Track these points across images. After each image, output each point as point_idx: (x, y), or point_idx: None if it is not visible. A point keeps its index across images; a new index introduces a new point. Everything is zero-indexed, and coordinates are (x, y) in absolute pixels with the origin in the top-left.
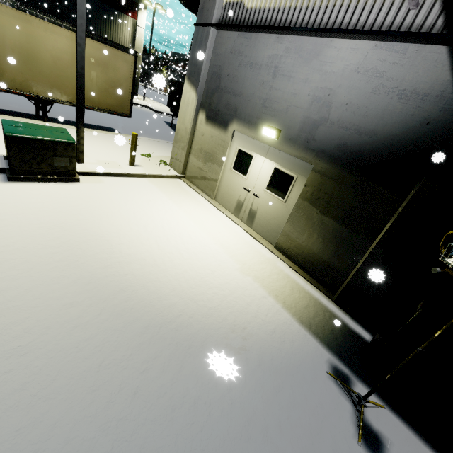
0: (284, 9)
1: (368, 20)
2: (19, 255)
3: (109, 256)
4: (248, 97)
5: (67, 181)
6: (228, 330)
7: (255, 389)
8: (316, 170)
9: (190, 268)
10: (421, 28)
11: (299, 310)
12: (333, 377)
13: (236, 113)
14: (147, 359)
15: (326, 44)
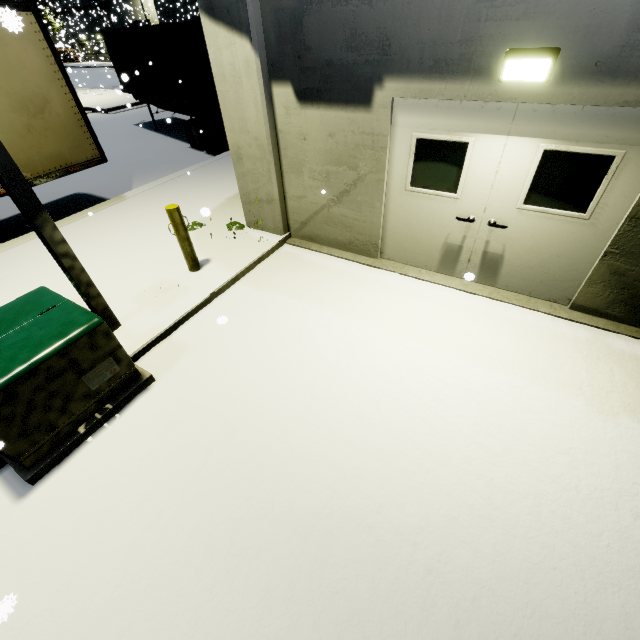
0: None
1: None
2: None
3: (398, 569)
4: None
5: (134, 396)
6: None
7: None
8: None
9: (533, 477)
10: None
11: None
12: None
13: (389, 52)
14: None
15: None
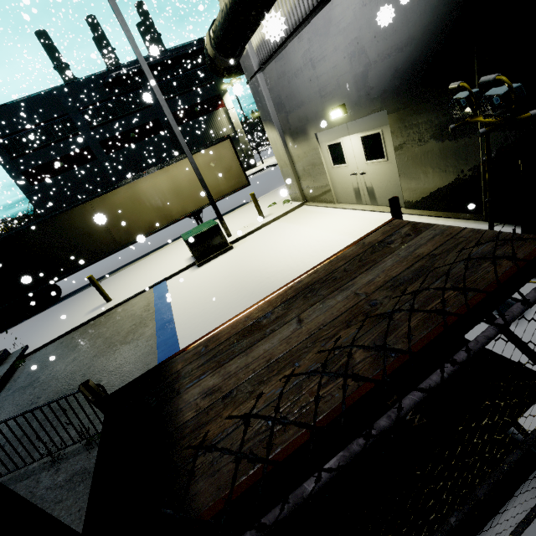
0: (290, 15)
1: None
2: (215, 296)
3: (260, 277)
4: (307, 100)
5: (226, 251)
6: None
7: None
8: (390, 112)
9: (318, 260)
10: None
11: None
12: None
13: (308, 119)
14: None
15: (330, 9)
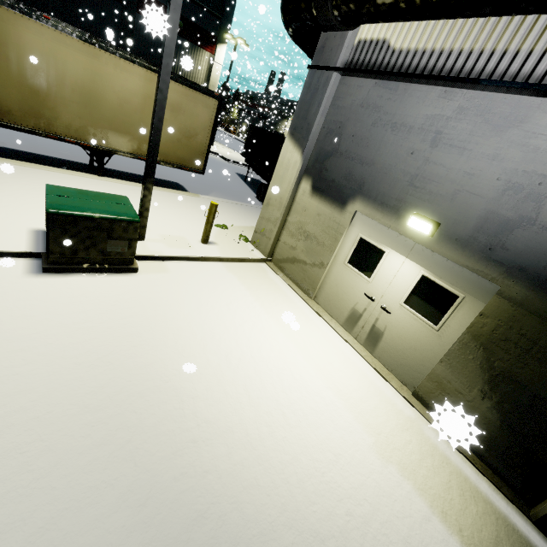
0: (461, 53)
1: None
2: (39, 431)
3: (178, 427)
4: (384, 169)
5: (121, 271)
6: None
7: None
8: (504, 295)
9: (301, 449)
10: None
11: None
12: None
13: (362, 188)
14: None
15: (540, 107)
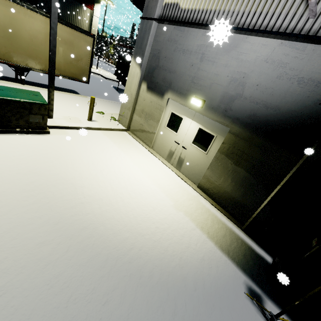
0: (211, 11)
1: (276, 24)
2: None
3: (74, 198)
4: (180, 74)
5: (40, 133)
6: (169, 260)
7: (193, 313)
8: (231, 132)
9: (137, 206)
10: (317, 33)
11: (219, 239)
12: (250, 297)
13: (171, 86)
14: (107, 292)
15: (243, 40)
